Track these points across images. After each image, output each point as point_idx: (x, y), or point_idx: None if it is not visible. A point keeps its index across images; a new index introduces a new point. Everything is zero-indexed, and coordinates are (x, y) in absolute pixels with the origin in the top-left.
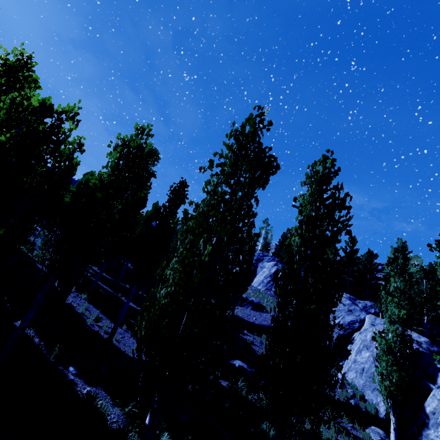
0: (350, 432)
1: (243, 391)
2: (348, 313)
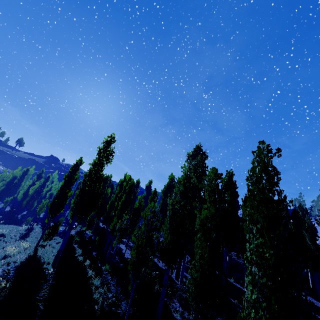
0: None
1: None
2: None
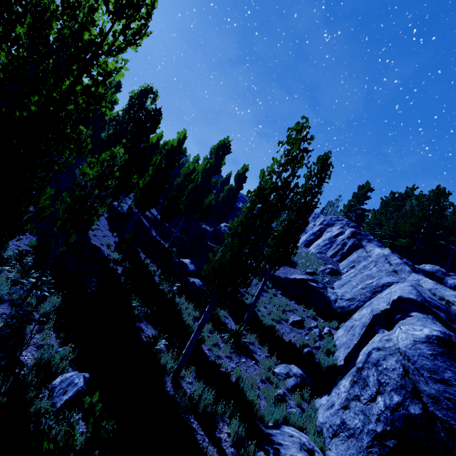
0: (254, 355)
1: (165, 289)
2: (389, 274)
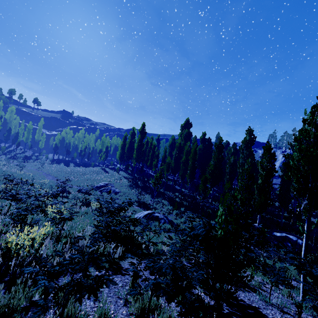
0: None
1: None
2: None
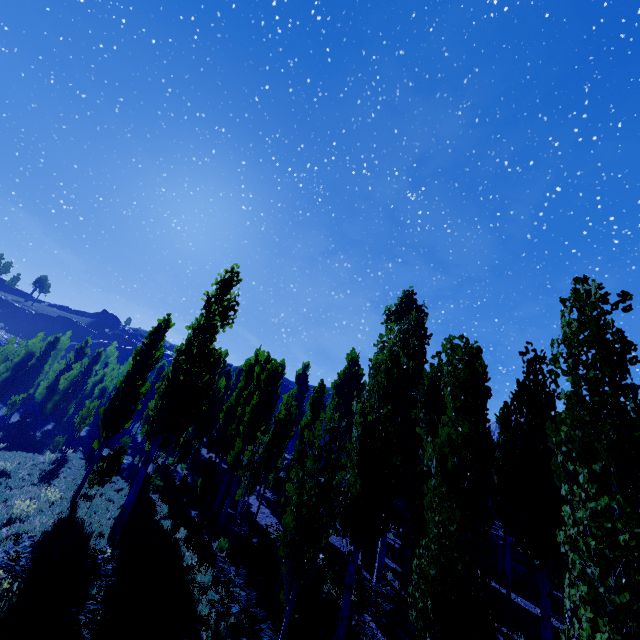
0: None
1: None
2: None
